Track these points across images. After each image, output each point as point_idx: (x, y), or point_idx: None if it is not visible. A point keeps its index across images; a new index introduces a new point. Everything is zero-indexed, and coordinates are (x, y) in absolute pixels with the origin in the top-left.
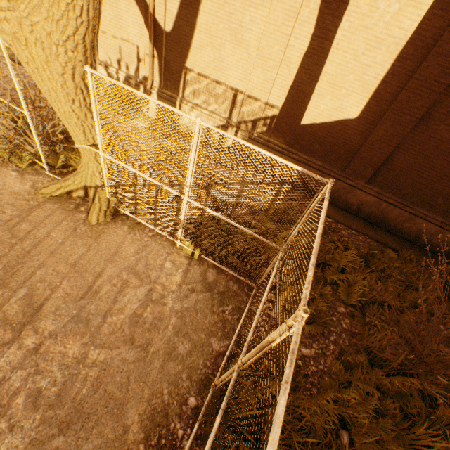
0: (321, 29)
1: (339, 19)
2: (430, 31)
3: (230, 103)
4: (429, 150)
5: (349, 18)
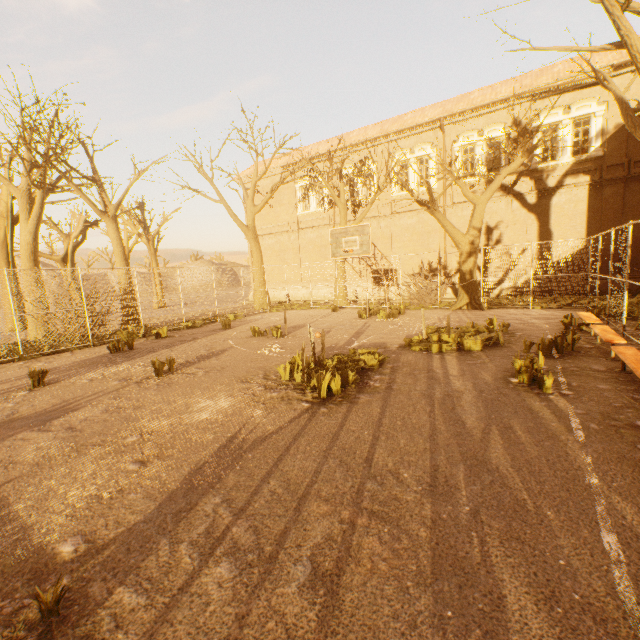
0: (541, 223)
1: (548, 217)
2: (594, 205)
3: (501, 271)
4: (639, 243)
5: (553, 215)
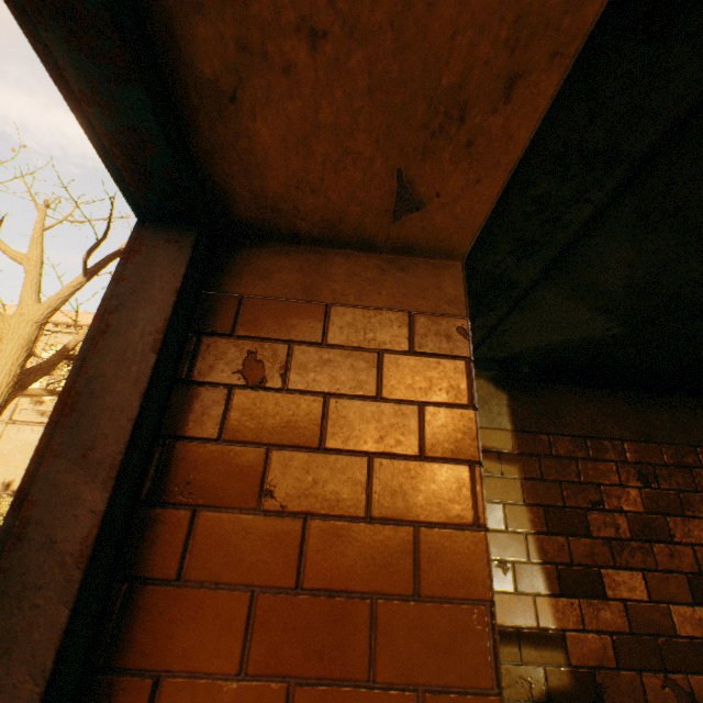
0: None
1: None
2: None
3: None
4: None
5: None
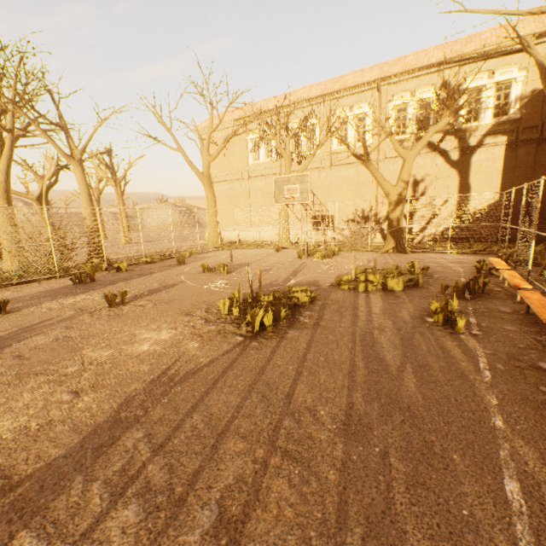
0: (461, 178)
1: (468, 173)
2: (509, 163)
3: (425, 219)
4: (545, 198)
5: (472, 171)
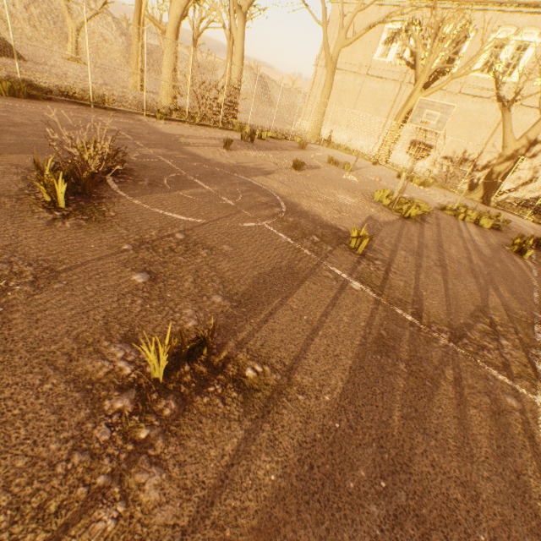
0: None
1: None
2: None
3: (519, 182)
4: None
5: None
